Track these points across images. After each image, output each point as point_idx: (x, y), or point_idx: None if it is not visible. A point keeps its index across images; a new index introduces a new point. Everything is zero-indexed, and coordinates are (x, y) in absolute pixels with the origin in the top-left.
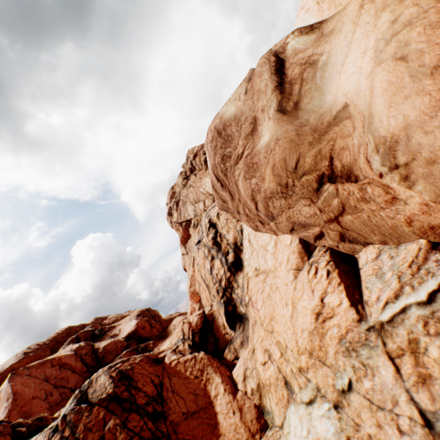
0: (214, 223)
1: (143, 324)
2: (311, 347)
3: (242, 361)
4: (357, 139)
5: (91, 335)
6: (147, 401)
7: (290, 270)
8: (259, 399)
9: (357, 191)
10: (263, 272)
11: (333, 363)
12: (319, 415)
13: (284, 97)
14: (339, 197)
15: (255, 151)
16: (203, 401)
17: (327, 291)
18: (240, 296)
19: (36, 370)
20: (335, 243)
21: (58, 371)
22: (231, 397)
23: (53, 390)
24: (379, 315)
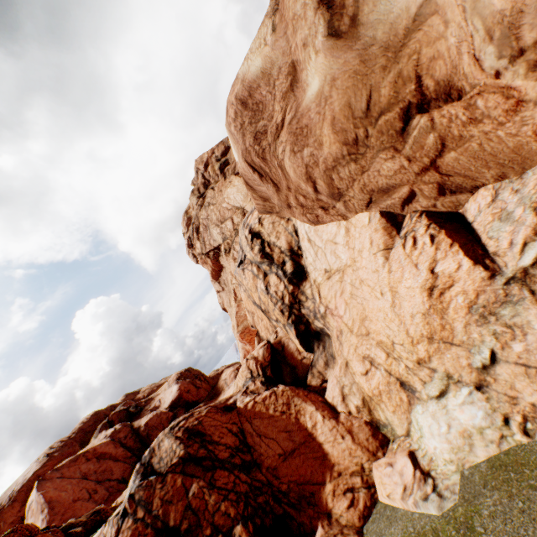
0: (256, 232)
1: (187, 388)
2: (429, 331)
3: (334, 380)
4: (454, 36)
5: (125, 415)
6: (231, 454)
7: (377, 252)
8: (369, 414)
9: (462, 112)
10: (337, 271)
11: (465, 339)
12: (458, 404)
13: (334, 13)
14: (435, 130)
15: (301, 111)
16: (299, 436)
17: (437, 258)
18: (312, 309)
19: (68, 469)
20: (432, 202)
21: (96, 464)
22: (333, 421)
23: (96, 486)
24: (519, 262)
